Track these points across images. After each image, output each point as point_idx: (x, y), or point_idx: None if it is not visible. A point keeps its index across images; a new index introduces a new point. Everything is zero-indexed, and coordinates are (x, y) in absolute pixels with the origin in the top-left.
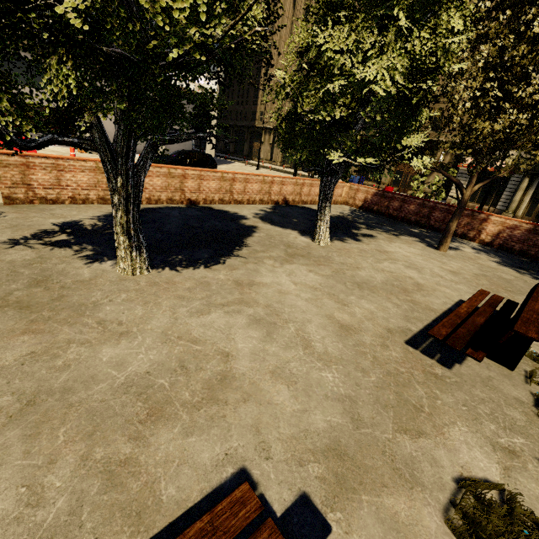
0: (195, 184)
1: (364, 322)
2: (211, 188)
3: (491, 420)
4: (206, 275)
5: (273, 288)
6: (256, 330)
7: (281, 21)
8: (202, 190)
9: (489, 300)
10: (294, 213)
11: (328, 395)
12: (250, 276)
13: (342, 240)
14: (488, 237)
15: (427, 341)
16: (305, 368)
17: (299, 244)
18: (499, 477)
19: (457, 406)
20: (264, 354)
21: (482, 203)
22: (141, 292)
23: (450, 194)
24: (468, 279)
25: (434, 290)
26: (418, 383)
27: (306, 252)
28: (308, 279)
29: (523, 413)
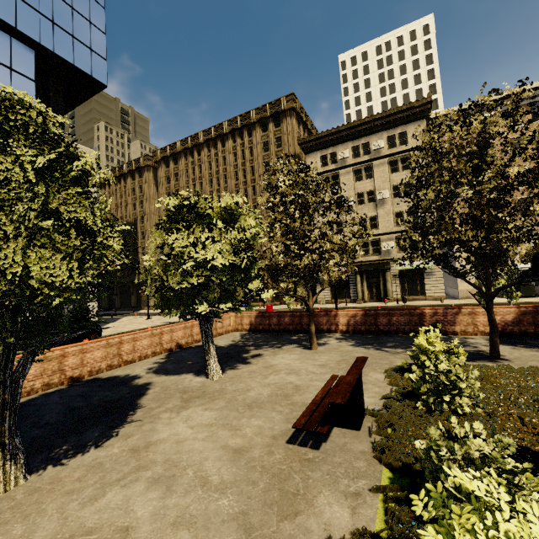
0: (77, 360)
1: (254, 439)
2: (97, 357)
3: (345, 477)
4: (98, 456)
5: (170, 441)
6: (155, 490)
7: (149, 201)
8: (86, 363)
9: (337, 381)
10: (188, 355)
11: (224, 519)
12: (146, 438)
13: (234, 368)
14: (344, 327)
15: (302, 433)
16: (204, 505)
17: (194, 386)
18: (349, 517)
19: (323, 477)
20: (165, 509)
21: (335, 301)
22: (18, 507)
23: (318, 297)
24: (333, 367)
25: (308, 387)
26: (296, 472)
27: (201, 391)
28: (204, 418)
29: (365, 461)
